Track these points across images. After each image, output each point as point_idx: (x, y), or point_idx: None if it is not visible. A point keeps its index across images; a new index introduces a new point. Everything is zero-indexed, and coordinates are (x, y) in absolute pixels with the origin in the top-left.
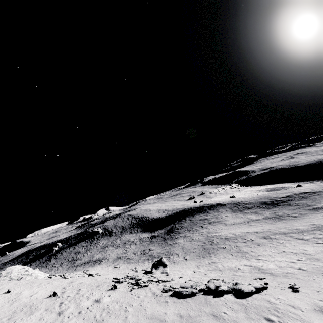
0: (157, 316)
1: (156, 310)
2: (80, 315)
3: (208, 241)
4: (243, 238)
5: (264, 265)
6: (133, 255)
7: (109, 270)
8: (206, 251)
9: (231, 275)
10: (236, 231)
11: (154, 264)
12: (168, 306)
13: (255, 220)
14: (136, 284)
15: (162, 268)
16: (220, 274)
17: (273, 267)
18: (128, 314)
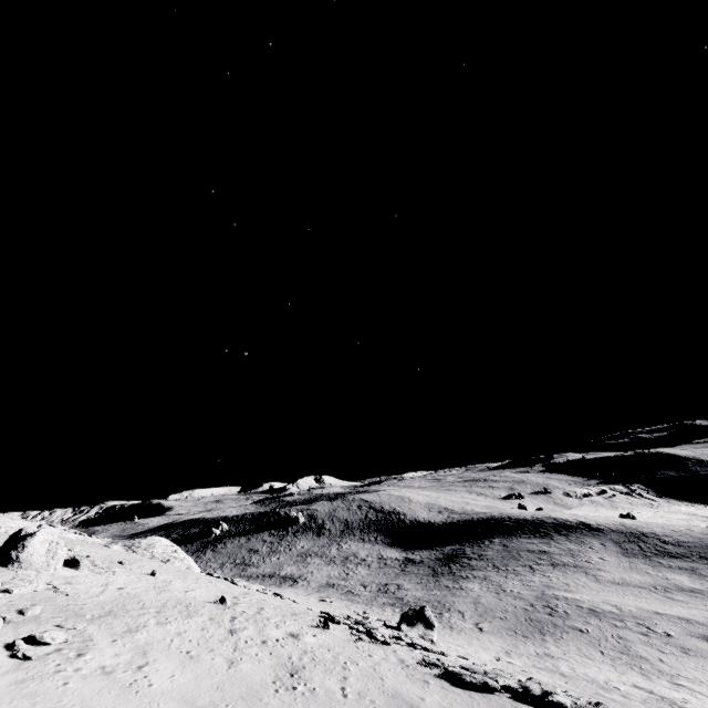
0: (405, 697)
1: (404, 687)
2: (265, 646)
3: (542, 605)
4: (642, 624)
5: (692, 700)
6: (361, 588)
7: (310, 601)
8: (533, 625)
9: (590, 692)
10: (626, 602)
11: (407, 613)
12: (430, 689)
13: (686, 591)
14: (365, 635)
15: (423, 628)
16: (561, 683)
17: None
18: (349, 674)
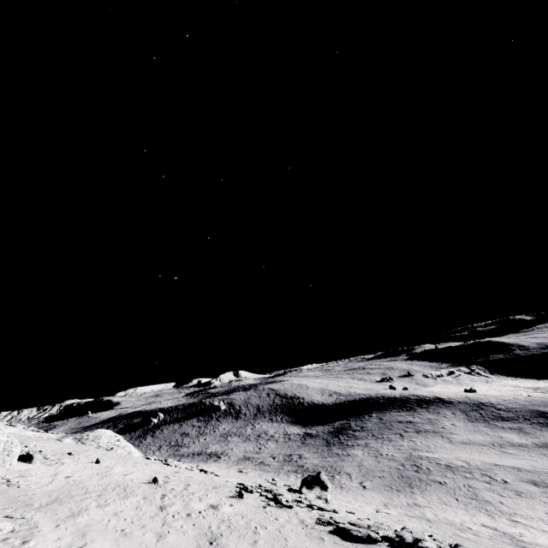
0: None
1: (304, 545)
2: (189, 518)
3: (410, 464)
4: (485, 475)
5: (526, 534)
6: (271, 459)
7: (230, 473)
8: (404, 481)
9: (450, 534)
10: (473, 458)
11: (306, 479)
12: (325, 545)
13: (516, 445)
14: (273, 501)
15: (320, 490)
16: (427, 527)
17: (546, 542)
18: (259, 538)
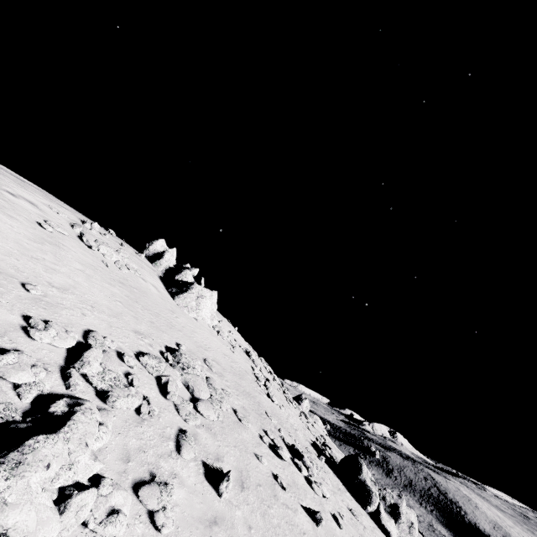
0: None
1: None
2: None
3: None
4: None
5: None
6: None
7: None
8: None
9: None
10: None
11: None
12: None
13: None
14: None
15: None
16: None
17: None
18: None
